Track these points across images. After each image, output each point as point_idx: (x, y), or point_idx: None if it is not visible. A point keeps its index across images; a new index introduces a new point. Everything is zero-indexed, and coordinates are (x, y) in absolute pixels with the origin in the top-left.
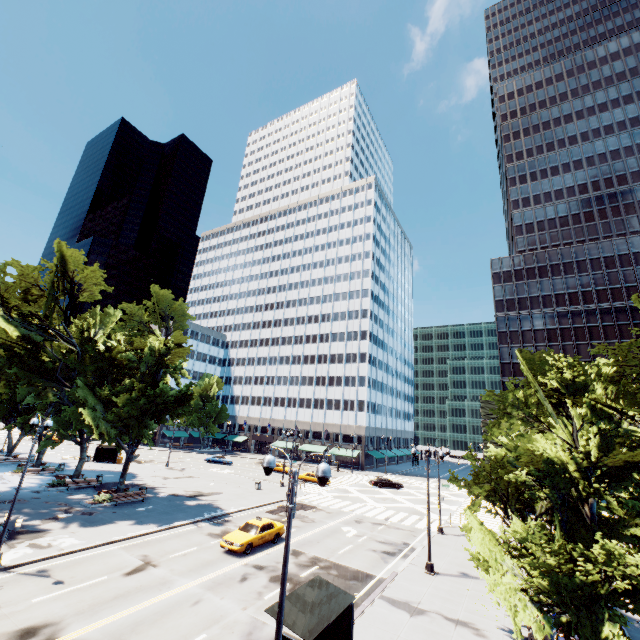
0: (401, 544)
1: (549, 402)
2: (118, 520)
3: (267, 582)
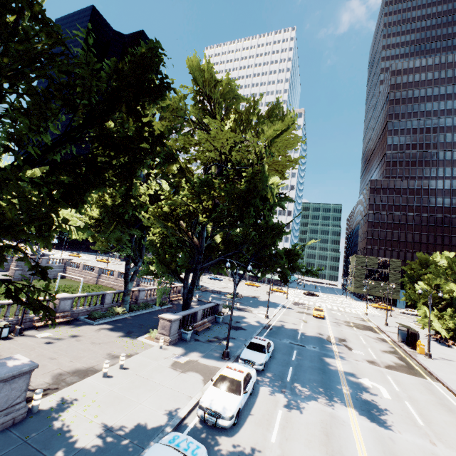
0: (361, 318)
1: (455, 274)
2: (257, 306)
3: (347, 326)
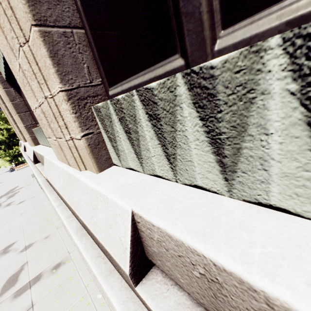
0: None
1: None
2: None
3: None
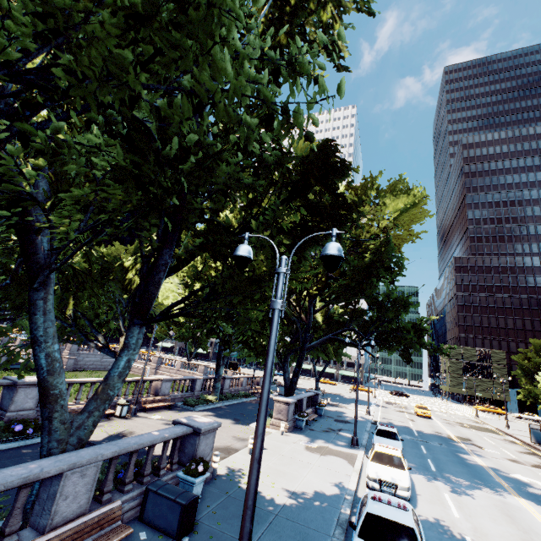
0: (472, 420)
1: None
2: (347, 402)
3: (462, 427)
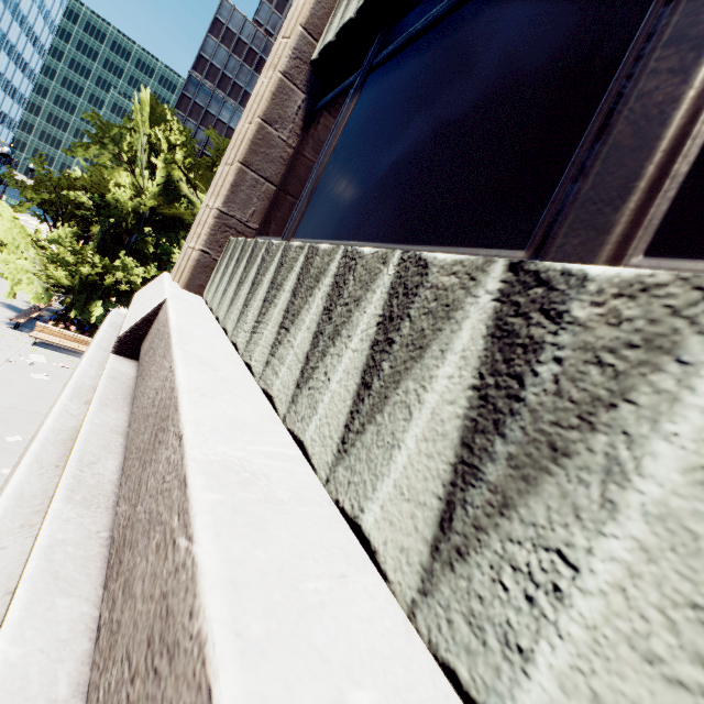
0: None
1: (147, 152)
2: None
3: None
